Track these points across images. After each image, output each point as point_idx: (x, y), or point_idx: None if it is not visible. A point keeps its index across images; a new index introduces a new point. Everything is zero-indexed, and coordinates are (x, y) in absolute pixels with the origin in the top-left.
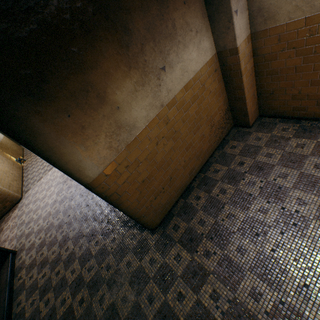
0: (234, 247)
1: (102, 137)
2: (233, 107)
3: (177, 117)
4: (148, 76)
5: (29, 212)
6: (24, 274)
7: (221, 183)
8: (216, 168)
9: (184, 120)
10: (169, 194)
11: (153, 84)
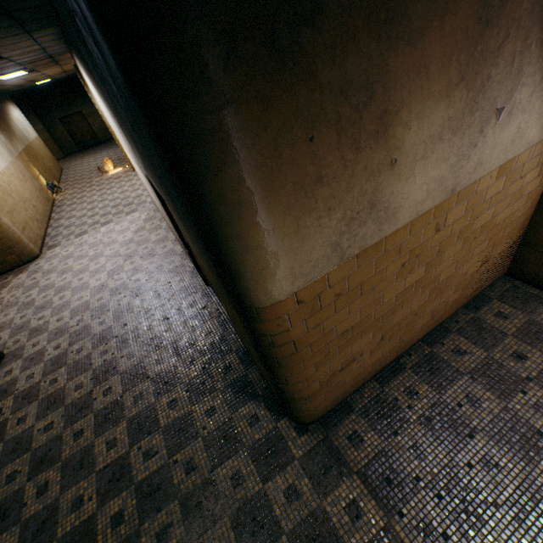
0: (496, 541)
1: (336, 217)
2: (531, 239)
3: (456, 224)
4: (471, 116)
5: (46, 288)
6: (8, 407)
7: (470, 382)
8: (460, 345)
9: (460, 234)
10: (362, 367)
11: (468, 137)
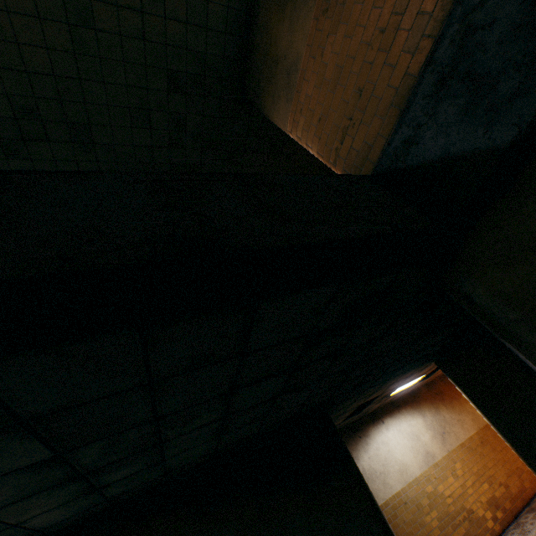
0: None
1: None
2: None
3: None
4: None
5: None
6: None
7: None
8: None
9: None
10: None
11: None
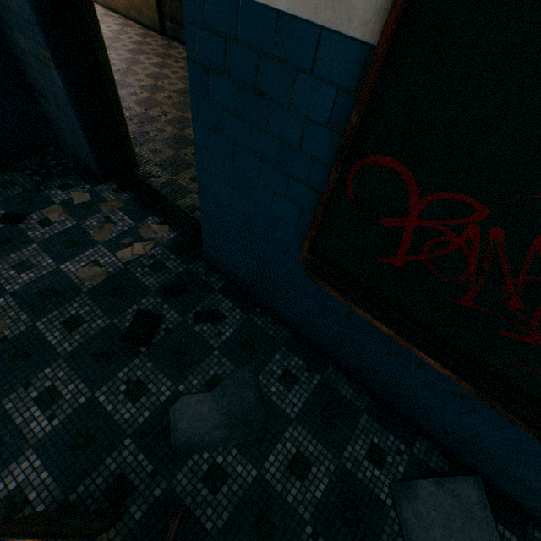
0: None
1: None
2: None
3: None
4: None
5: None
6: None
7: None
8: None
9: None
10: None
11: None
